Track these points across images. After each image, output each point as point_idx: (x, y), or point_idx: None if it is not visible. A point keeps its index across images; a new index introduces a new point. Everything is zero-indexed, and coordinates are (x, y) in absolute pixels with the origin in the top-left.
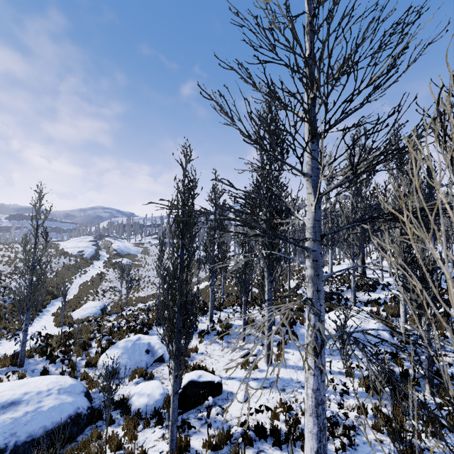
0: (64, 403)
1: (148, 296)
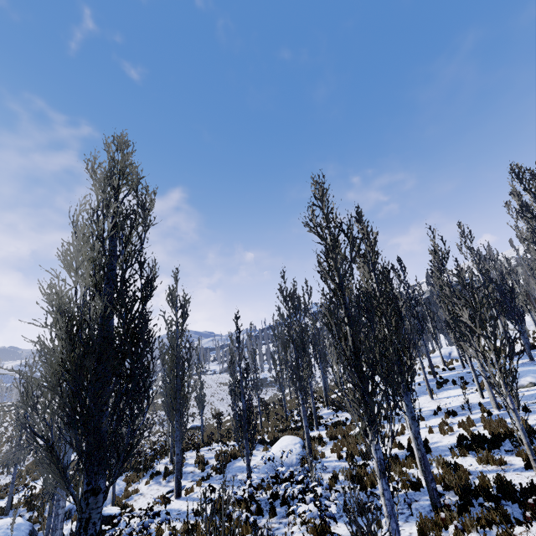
0: (7, 535)
1: (163, 439)
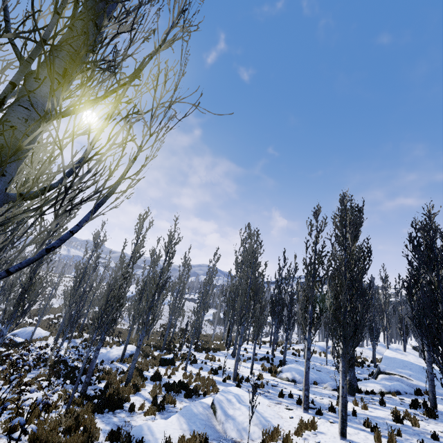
0: None
1: None
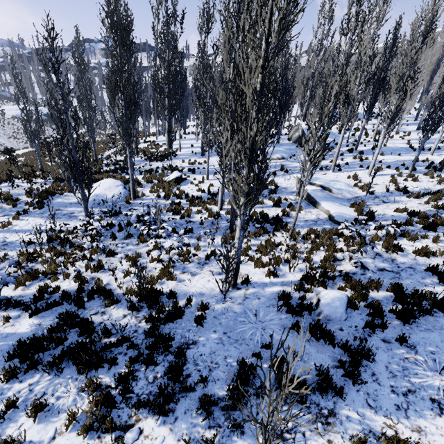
0: None
1: None
